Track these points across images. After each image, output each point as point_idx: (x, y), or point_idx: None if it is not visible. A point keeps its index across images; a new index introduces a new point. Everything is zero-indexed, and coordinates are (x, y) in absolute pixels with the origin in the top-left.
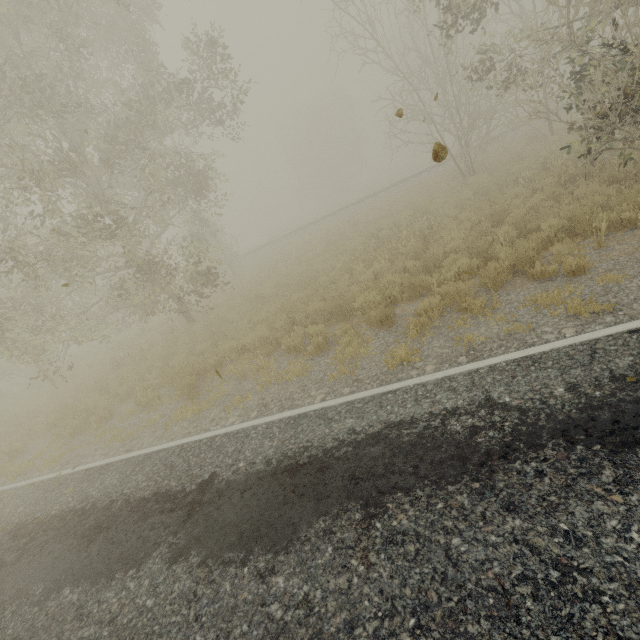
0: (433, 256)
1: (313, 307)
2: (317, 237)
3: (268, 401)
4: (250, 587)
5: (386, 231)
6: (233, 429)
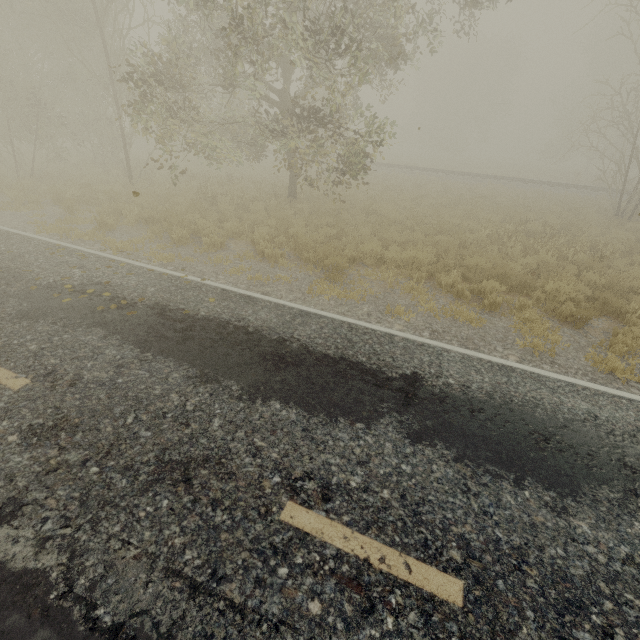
0: (622, 283)
1: (477, 261)
2: (432, 187)
3: (438, 329)
4: (543, 514)
5: (537, 225)
6: (414, 338)
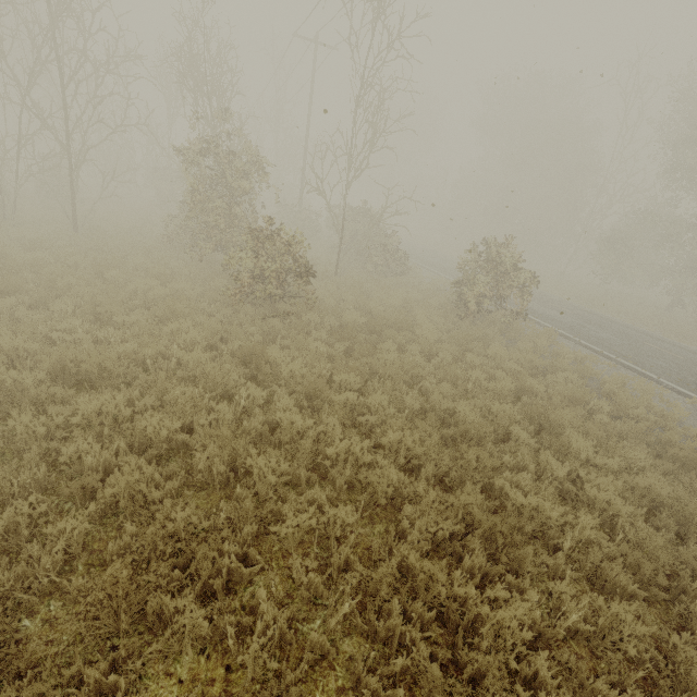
0: None
1: None
2: None
3: None
4: None
5: None
6: None
